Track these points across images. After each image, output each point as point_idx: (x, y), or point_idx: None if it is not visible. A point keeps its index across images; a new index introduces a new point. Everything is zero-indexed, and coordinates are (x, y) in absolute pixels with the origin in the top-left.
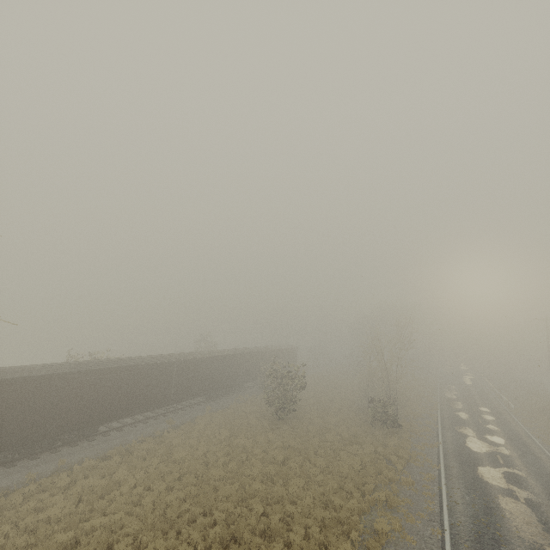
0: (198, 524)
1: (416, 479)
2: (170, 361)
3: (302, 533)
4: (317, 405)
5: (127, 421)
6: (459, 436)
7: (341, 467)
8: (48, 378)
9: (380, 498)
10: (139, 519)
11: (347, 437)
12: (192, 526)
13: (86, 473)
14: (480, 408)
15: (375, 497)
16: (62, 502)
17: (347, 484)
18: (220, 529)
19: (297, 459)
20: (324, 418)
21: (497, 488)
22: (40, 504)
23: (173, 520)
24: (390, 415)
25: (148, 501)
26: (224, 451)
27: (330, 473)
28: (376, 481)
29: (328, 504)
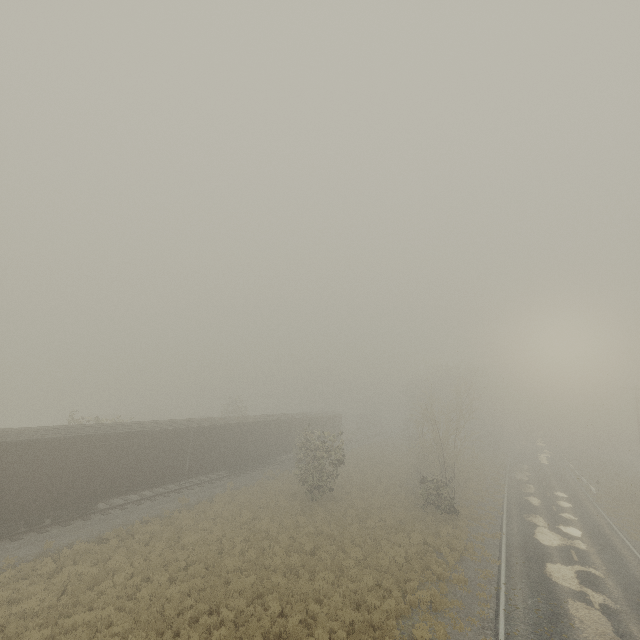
0: (200, 624)
1: (470, 577)
2: (186, 427)
3: (324, 639)
4: (361, 484)
5: (132, 498)
6: (527, 525)
7: (381, 560)
8: (37, 444)
9: (423, 598)
10: (132, 616)
11: (392, 524)
12: (195, 626)
13: (76, 558)
14: (556, 493)
15: (418, 597)
16: (42, 593)
17: (386, 580)
18: (226, 631)
19: (329, 548)
20: (367, 500)
21: (567, 590)
22: (16, 595)
23: (172, 618)
24: (445, 498)
25: (144, 594)
26: (243, 537)
27: (367, 566)
28: (422, 578)
29: (361, 605)
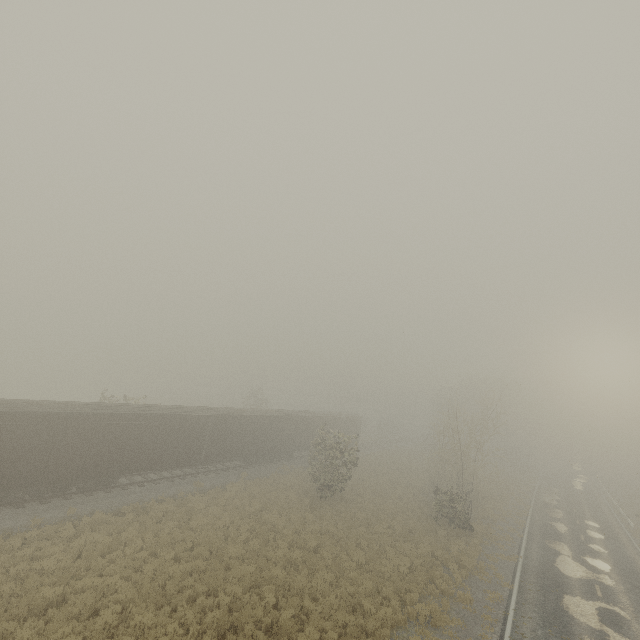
0: (196, 604)
1: (477, 597)
2: (205, 414)
3: (315, 636)
4: (374, 488)
5: (152, 476)
6: (548, 552)
7: (384, 567)
8: (68, 417)
9: (422, 611)
10: (136, 587)
11: (401, 532)
12: (192, 605)
13: (94, 526)
14: (587, 522)
15: (417, 609)
16: (60, 554)
17: (387, 588)
18: (220, 614)
19: (333, 548)
20: (378, 506)
21: (584, 627)
22: (38, 553)
23: (171, 594)
24: (460, 513)
25: (149, 568)
26: (250, 526)
27: (369, 571)
28: (424, 591)
29: (357, 609)
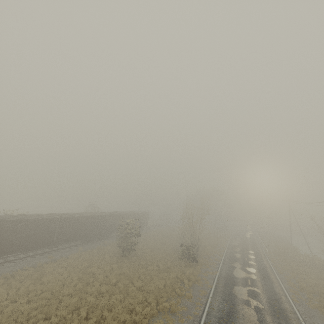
0: None
1: (195, 294)
2: (55, 217)
3: None
4: (153, 248)
5: (21, 256)
6: (230, 267)
7: (150, 287)
8: None
9: (166, 306)
10: None
11: (162, 268)
12: None
13: None
14: (249, 251)
15: (164, 306)
16: None
17: (150, 297)
18: None
19: (125, 281)
20: (153, 256)
21: (240, 299)
22: None
23: (21, 323)
24: (192, 254)
25: (8, 310)
26: (79, 276)
27: (143, 290)
28: (169, 296)
29: (134, 311)
